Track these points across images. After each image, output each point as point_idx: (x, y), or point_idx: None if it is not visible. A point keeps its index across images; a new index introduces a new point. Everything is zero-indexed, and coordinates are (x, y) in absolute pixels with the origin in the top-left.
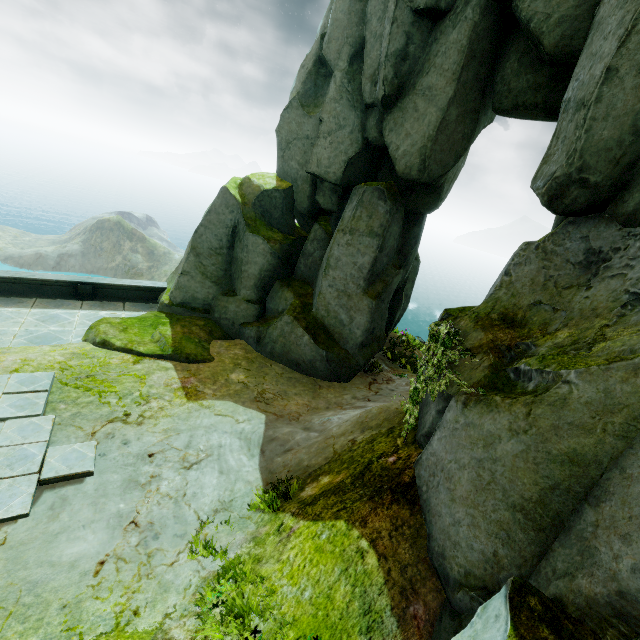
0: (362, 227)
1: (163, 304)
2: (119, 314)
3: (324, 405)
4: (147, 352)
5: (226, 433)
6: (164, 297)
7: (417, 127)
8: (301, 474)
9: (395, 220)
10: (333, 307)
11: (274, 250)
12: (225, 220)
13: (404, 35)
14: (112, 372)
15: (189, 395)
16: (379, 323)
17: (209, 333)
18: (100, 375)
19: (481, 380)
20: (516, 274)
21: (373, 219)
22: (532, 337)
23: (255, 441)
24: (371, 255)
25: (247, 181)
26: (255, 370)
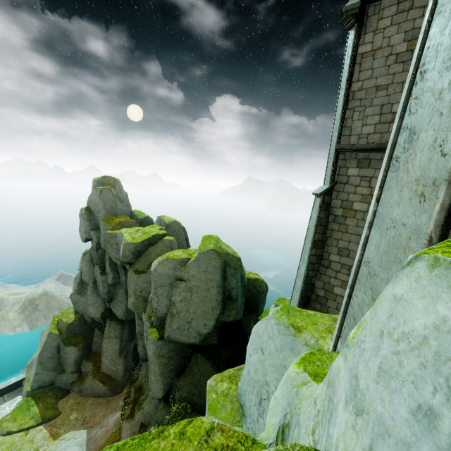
0: (113, 335)
1: (28, 392)
2: (4, 406)
3: (110, 411)
4: (30, 426)
5: (72, 446)
6: (28, 388)
7: (120, 309)
8: (99, 449)
9: (124, 328)
10: (109, 366)
11: (79, 348)
12: (53, 344)
13: (108, 288)
14: (18, 445)
15: (54, 437)
16: (129, 364)
17: (56, 397)
18: (13, 449)
19: (129, 413)
20: (142, 371)
21: (116, 331)
22: (141, 395)
23: (84, 443)
24: (118, 344)
25: (60, 321)
26: (81, 408)
